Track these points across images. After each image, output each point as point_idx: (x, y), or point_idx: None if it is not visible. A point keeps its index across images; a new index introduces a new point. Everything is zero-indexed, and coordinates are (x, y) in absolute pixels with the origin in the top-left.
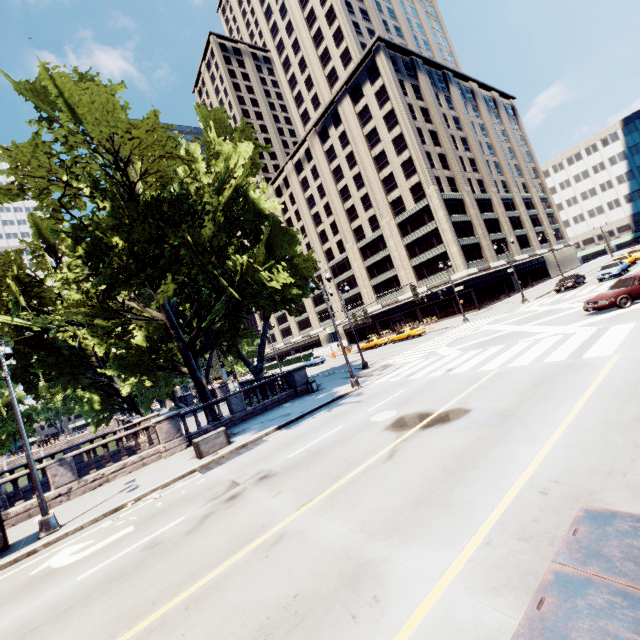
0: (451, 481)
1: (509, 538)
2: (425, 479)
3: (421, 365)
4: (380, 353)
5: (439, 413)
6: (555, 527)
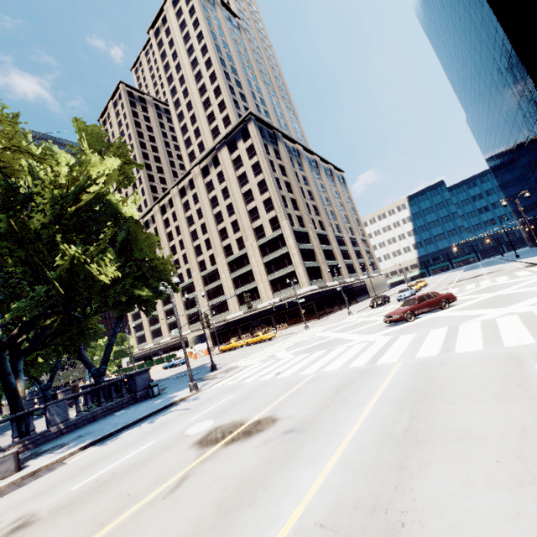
0: (219, 528)
1: None
2: (193, 525)
3: (259, 368)
4: (234, 355)
5: (250, 423)
6: None
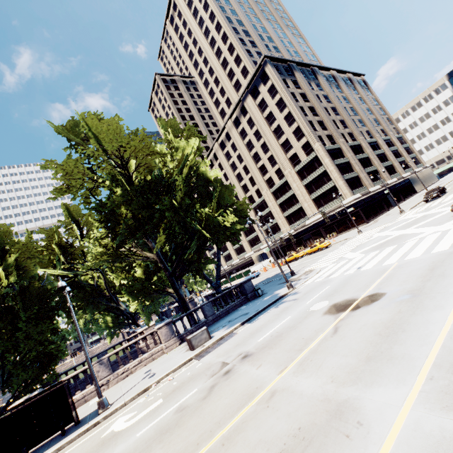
0: (388, 342)
1: (446, 373)
2: (367, 343)
3: (336, 267)
4: (300, 263)
5: (362, 298)
6: None
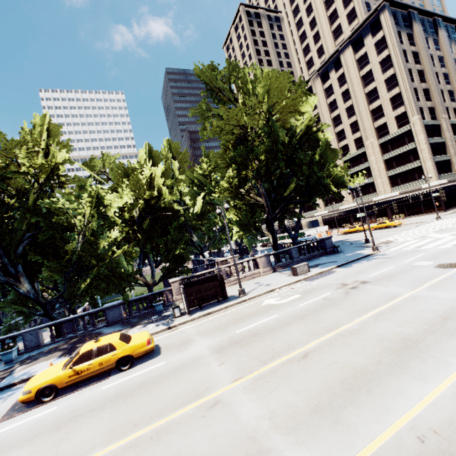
0: None
1: None
2: None
3: (423, 242)
4: (367, 235)
5: None
6: None
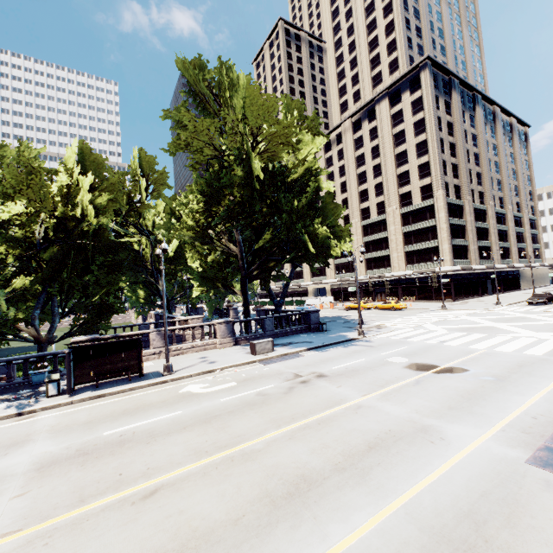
0: (469, 403)
1: (516, 431)
2: (450, 398)
3: (414, 333)
4: (368, 315)
5: (445, 367)
6: (543, 431)
